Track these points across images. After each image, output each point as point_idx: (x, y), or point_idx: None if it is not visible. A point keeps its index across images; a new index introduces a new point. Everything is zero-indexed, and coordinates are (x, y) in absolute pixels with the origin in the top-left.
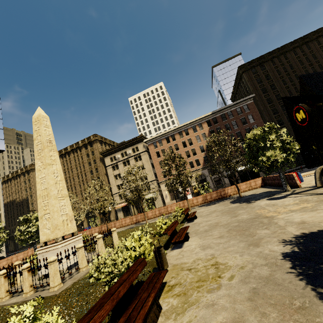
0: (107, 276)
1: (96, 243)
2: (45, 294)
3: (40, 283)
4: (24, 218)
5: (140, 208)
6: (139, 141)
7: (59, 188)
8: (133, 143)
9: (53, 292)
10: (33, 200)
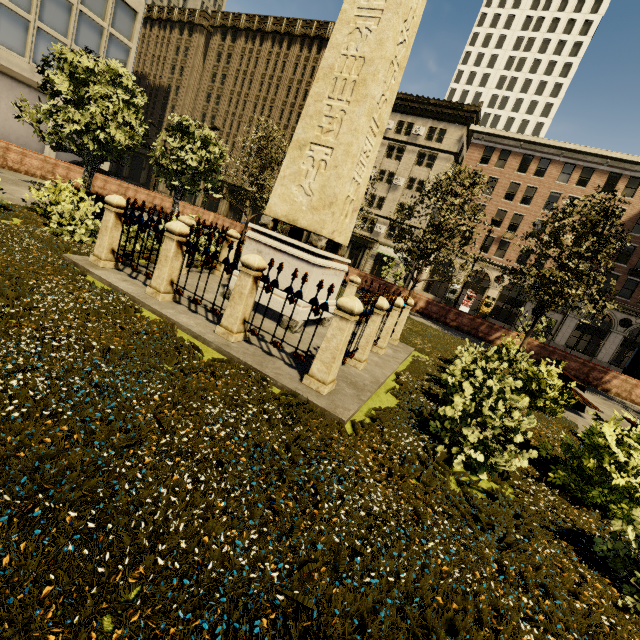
0: (500, 480)
1: (388, 314)
2: (292, 383)
3: (273, 335)
4: (182, 122)
5: (356, 261)
6: (460, 118)
7: (386, 90)
8: (443, 115)
9: (320, 398)
10: (178, 101)
